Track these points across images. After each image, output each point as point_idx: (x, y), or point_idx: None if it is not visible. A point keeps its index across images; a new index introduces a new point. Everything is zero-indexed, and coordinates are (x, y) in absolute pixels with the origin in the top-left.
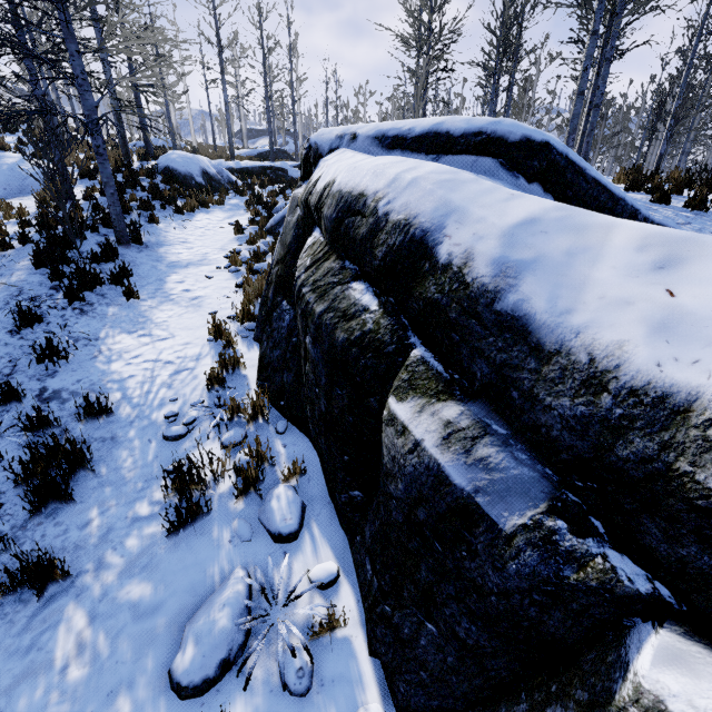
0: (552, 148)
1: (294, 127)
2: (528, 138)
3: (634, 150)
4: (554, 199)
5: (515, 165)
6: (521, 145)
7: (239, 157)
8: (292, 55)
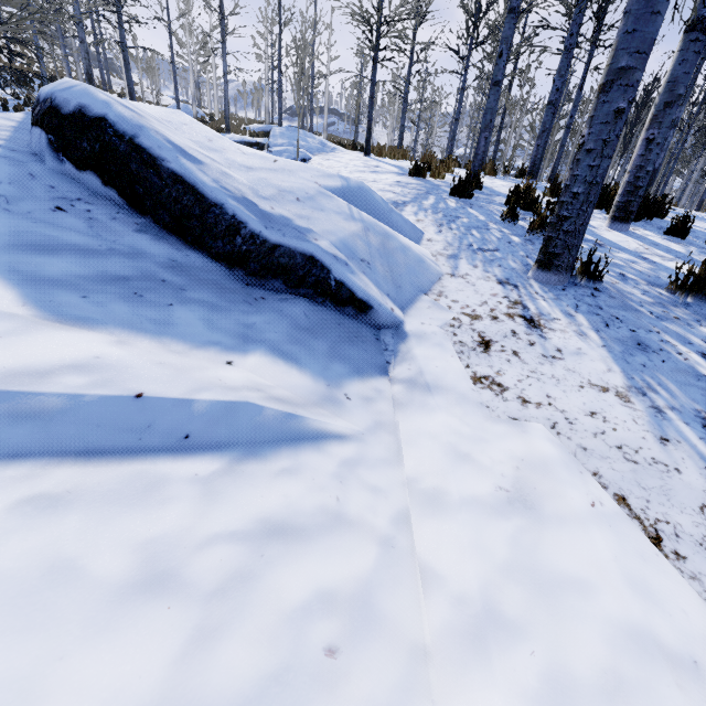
0: (107, 126)
1: (311, 105)
2: (81, 110)
3: (684, 164)
4: (120, 195)
5: (65, 144)
6: (74, 118)
7: (236, 130)
8: (315, 29)
